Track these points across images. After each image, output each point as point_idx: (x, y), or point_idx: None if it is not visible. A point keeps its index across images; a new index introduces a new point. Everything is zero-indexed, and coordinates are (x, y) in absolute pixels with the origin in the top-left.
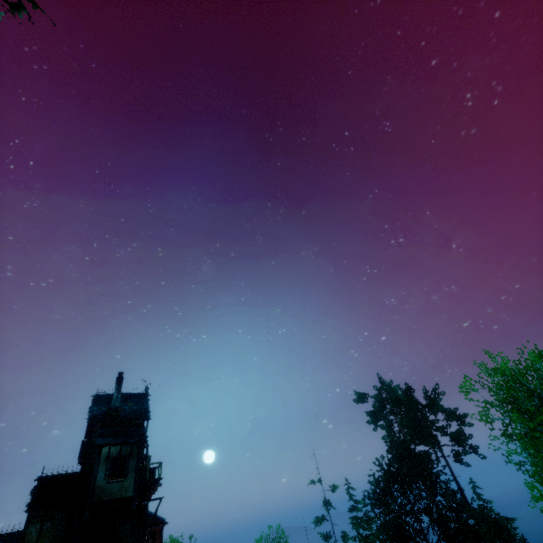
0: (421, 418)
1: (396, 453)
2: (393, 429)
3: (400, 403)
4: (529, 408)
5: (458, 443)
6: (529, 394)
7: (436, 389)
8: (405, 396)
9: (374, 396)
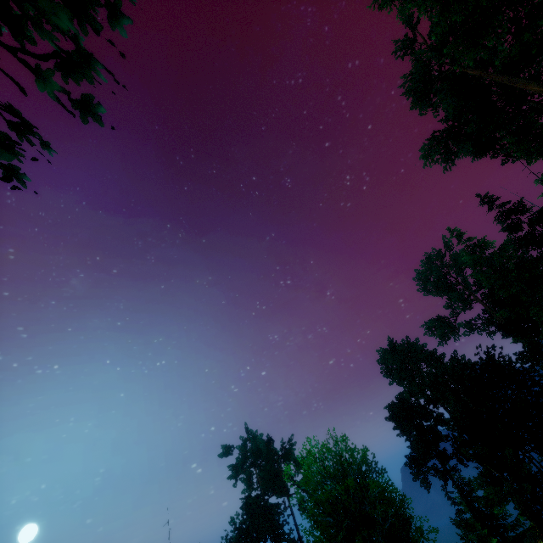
0: (276, 469)
1: (250, 509)
2: (252, 482)
3: (261, 455)
4: (319, 496)
5: (303, 490)
6: (322, 481)
7: (291, 440)
8: (266, 448)
9: (239, 448)
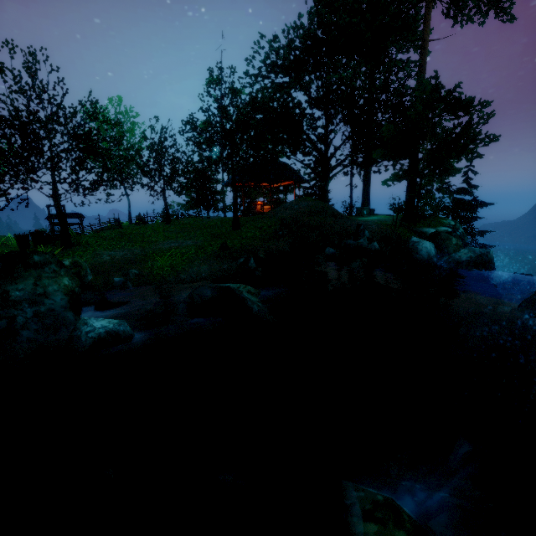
0: None
1: None
2: None
3: None
4: None
5: None
6: None
7: None
8: None
9: None
